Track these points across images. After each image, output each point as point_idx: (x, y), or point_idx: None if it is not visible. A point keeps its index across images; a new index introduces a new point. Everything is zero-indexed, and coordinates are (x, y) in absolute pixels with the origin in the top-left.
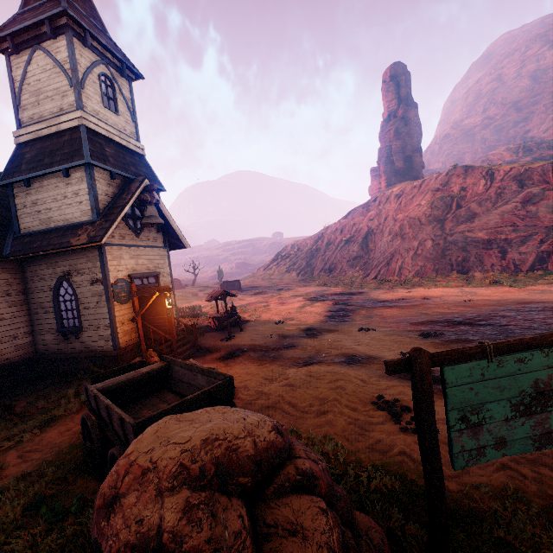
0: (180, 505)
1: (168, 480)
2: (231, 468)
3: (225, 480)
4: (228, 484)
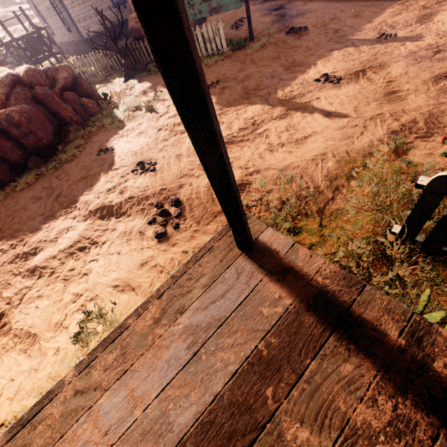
0: (134, 22)
1: (134, 19)
2: None
3: None
4: None
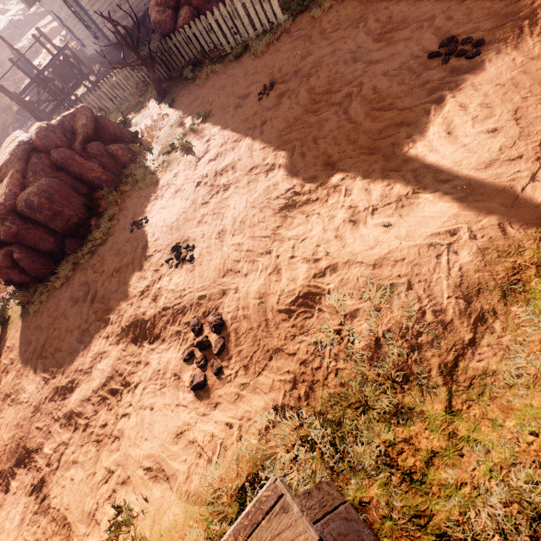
0: (156, 11)
1: (155, 7)
2: (168, 1)
3: (168, 5)
4: (169, 6)
